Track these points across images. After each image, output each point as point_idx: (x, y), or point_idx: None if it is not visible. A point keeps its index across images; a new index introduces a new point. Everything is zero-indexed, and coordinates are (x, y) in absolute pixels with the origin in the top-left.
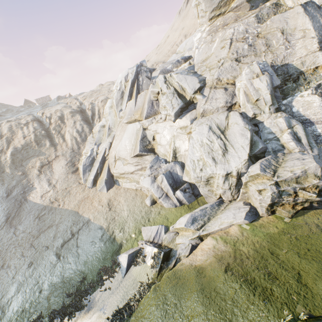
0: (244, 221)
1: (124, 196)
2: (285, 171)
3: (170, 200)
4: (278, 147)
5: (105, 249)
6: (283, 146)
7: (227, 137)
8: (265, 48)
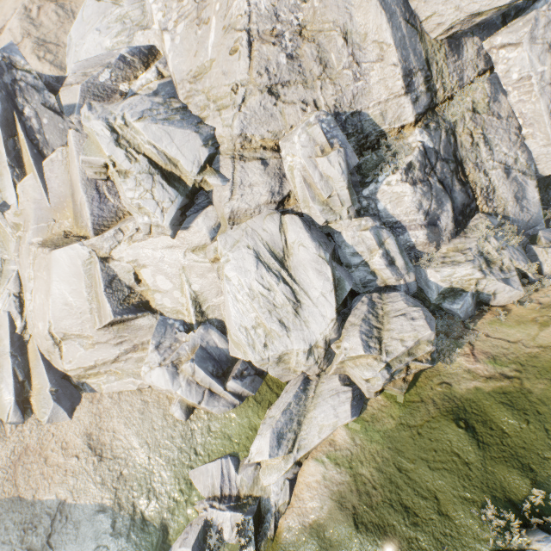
0: (352, 419)
1: (120, 416)
2: (393, 340)
3: (222, 399)
4: (368, 276)
5: (135, 550)
6: (375, 274)
7: (293, 273)
8: (319, 69)
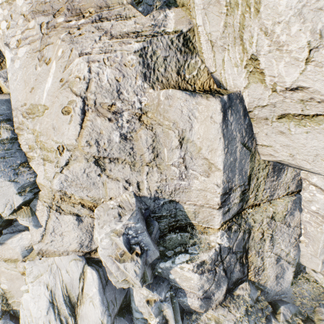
0: None
1: None
2: None
3: None
4: None
5: None
6: None
7: (79, 322)
8: (150, 157)
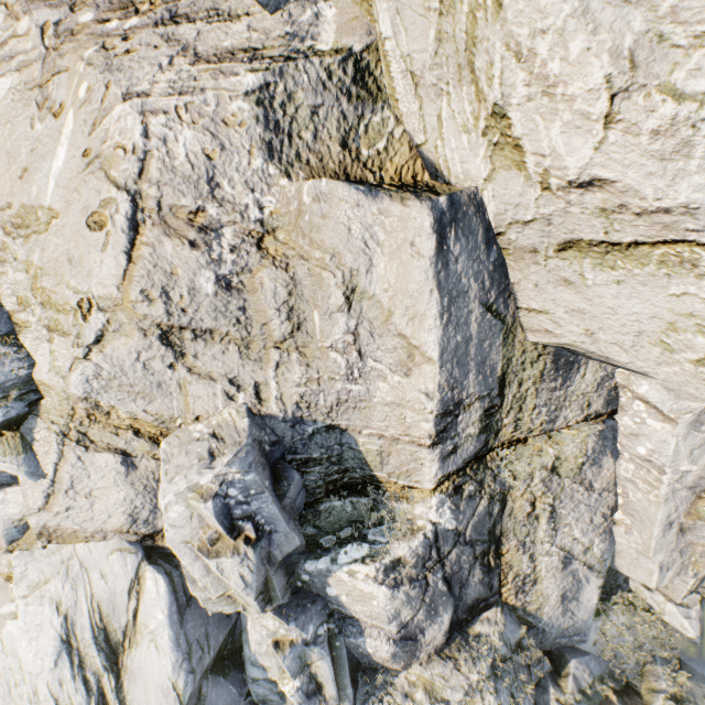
0: None
1: None
2: None
3: None
4: (272, 696)
5: None
6: (284, 695)
7: (127, 684)
8: (284, 329)
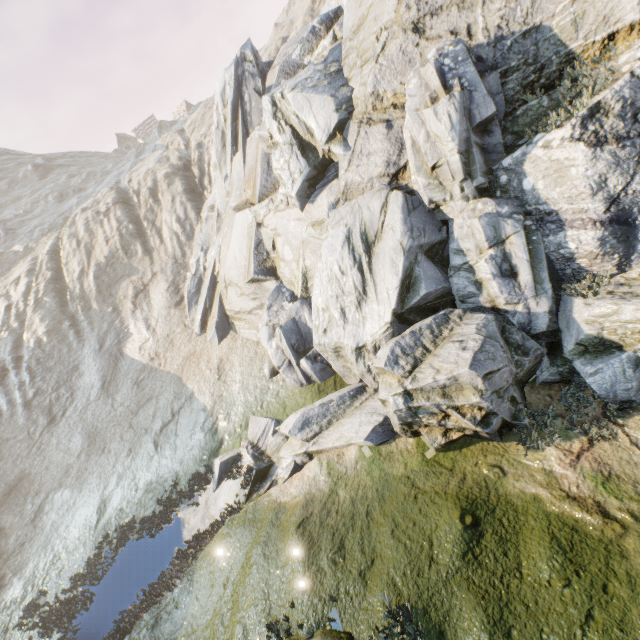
0: (366, 443)
1: (240, 356)
2: (430, 368)
3: (294, 373)
4: (469, 287)
5: (204, 445)
6: (479, 286)
7: (373, 261)
8: None
